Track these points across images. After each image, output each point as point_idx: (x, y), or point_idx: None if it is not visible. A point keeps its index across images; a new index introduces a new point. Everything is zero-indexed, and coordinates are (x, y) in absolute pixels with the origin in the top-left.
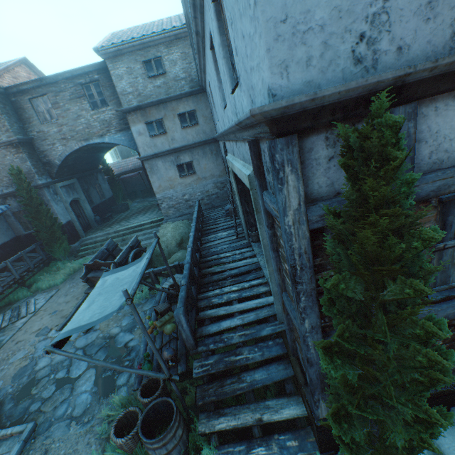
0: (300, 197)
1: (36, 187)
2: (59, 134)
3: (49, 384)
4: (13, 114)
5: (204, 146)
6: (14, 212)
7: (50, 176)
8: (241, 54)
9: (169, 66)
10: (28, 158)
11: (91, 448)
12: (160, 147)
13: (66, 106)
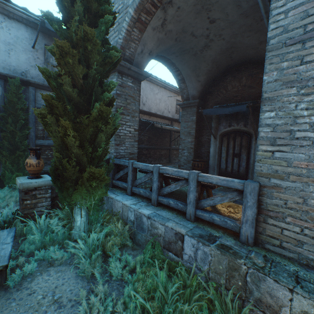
0: (3, 93)
1: None
2: None
3: None
4: None
5: None
6: None
7: None
8: None
9: None
10: None
11: None
12: None
13: None
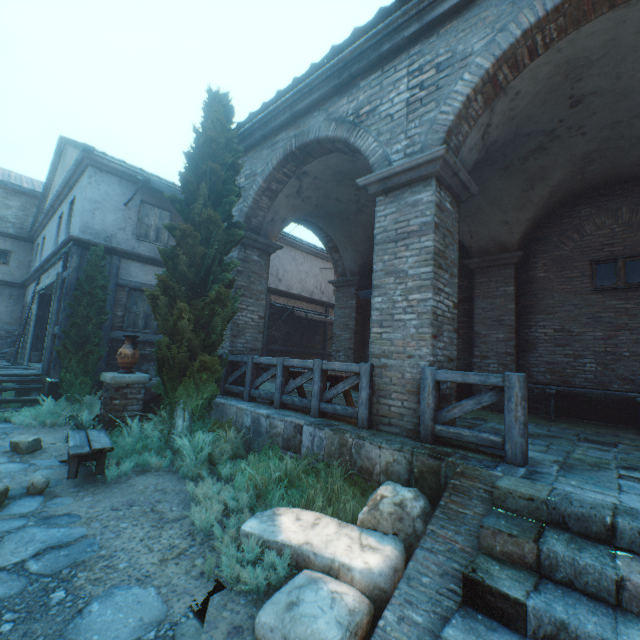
0: (78, 265)
1: None
2: None
3: None
4: None
5: (4, 287)
6: None
7: None
8: (74, 225)
9: (1, 206)
10: None
11: None
12: None
13: None
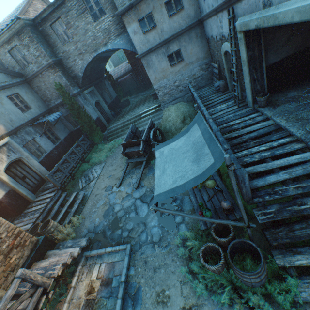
0: None
1: (73, 96)
2: (76, 51)
3: (128, 221)
4: (44, 41)
5: (189, 31)
6: (65, 116)
7: (78, 87)
8: None
9: None
10: (62, 75)
11: (176, 263)
12: (152, 42)
13: (75, 24)
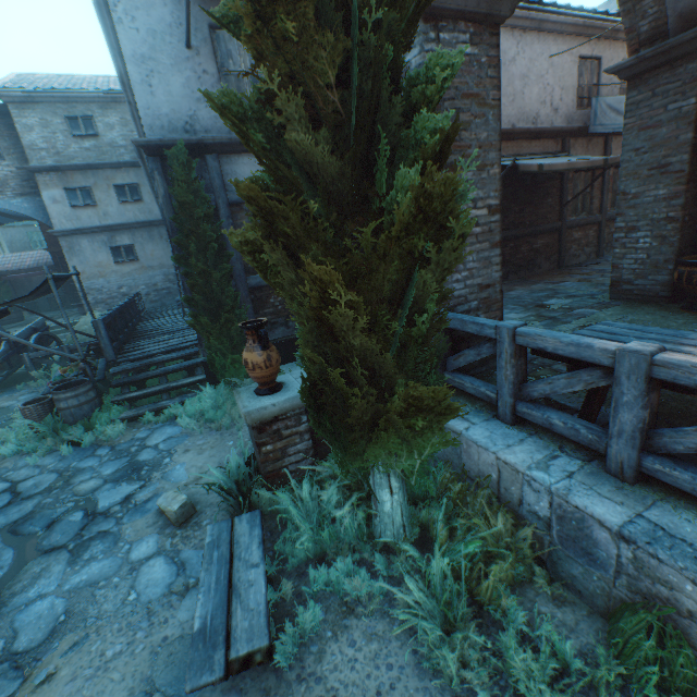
0: (166, 189)
1: None
2: None
3: None
4: None
5: (151, 228)
6: None
7: None
8: None
9: (104, 129)
10: None
11: None
12: (86, 222)
13: None
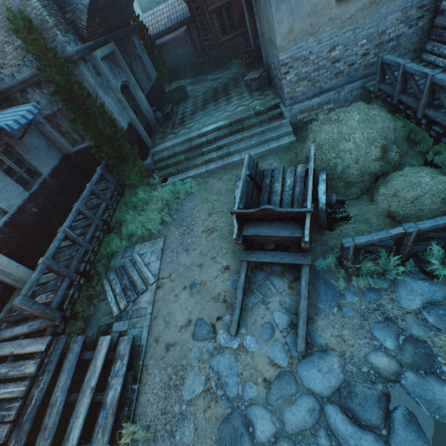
0: None
1: (66, 61)
2: None
3: None
4: None
5: None
6: (46, 116)
7: (77, 36)
8: None
9: None
10: None
11: None
12: None
13: None
